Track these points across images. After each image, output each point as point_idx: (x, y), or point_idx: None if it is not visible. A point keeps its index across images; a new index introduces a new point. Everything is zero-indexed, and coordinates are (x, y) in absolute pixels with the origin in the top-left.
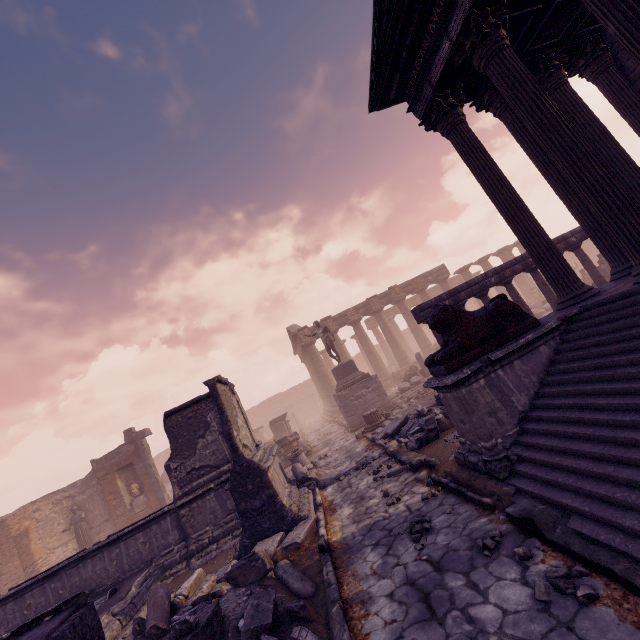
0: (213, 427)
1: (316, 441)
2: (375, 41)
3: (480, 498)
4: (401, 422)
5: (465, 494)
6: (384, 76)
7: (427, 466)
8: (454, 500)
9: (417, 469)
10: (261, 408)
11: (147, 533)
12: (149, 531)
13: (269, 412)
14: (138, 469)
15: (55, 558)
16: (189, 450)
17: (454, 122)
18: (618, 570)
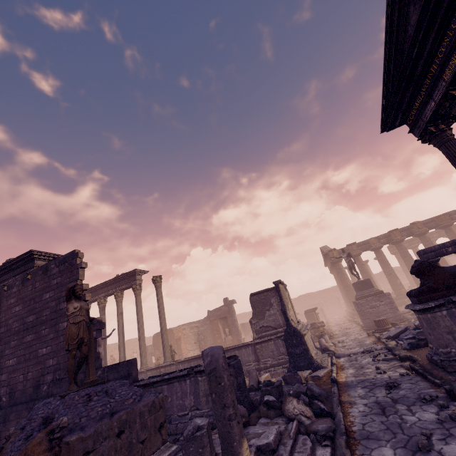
0: (274, 306)
1: (337, 331)
2: (384, 100)
3: (434, 379)
4: (401, 330)
5: (426, 377)
6: (390, 116)
7: (411, 360)
8: (419, 379)
9: (403, 360)
10: (298, 300)
11: (240, 352)
12: (241, 351)
13: (303, 304)
14: (229, 321)
15: (190, 355)
16: (261, 316)
17: (443, 141)
18: None
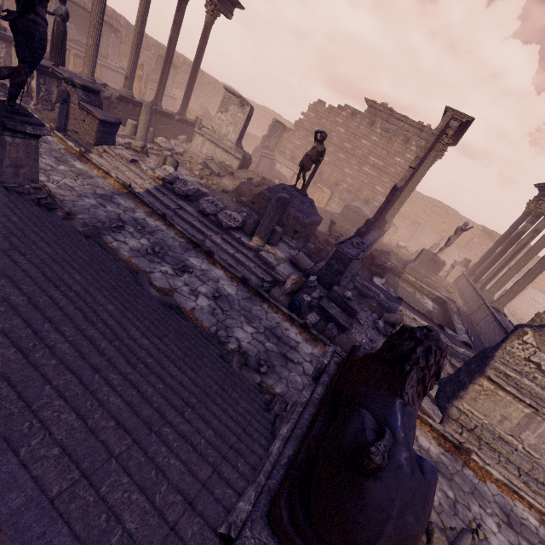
0: None
1: None
2: None
3: None
4: None
5: None
6: None
7: None
8: None
9: None
10: None
11: None
12: None
13: None
14: None
15: None
16: None
17: None
18: (200, 328)
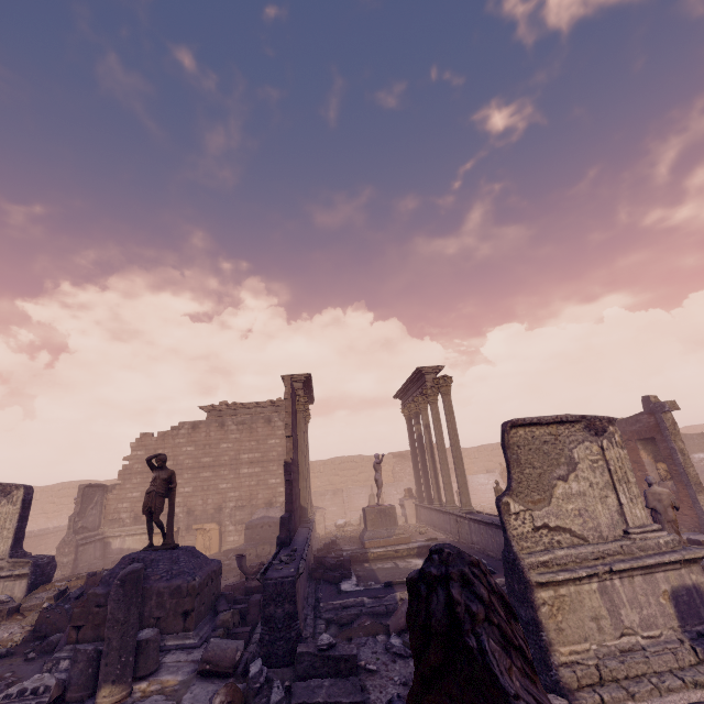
0: None
1: None
2: None
3: None
4: None
5: None
6: None
7: None
8: None
9: None
10: None
11: None
12: None
13: None
14: (661, 448)
15: None
16: None
17: None
18: None
